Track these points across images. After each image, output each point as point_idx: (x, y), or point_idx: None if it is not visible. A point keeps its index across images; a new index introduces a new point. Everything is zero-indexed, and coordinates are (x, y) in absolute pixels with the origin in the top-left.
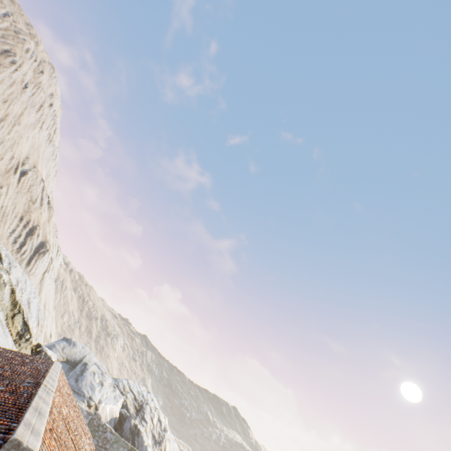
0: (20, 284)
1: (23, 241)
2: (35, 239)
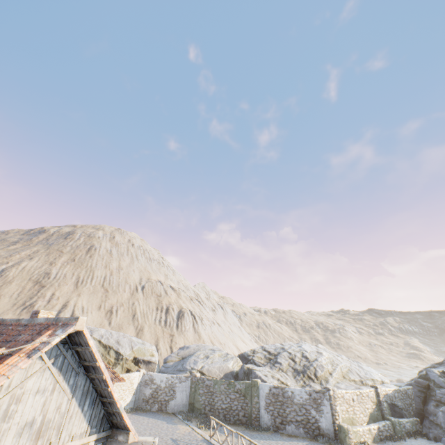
0: (104, 336)
1: (165, 318)
2: (172, 313)
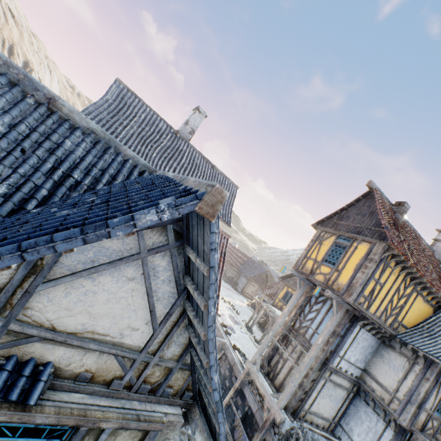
0: None
1: None
2: (18, 59)
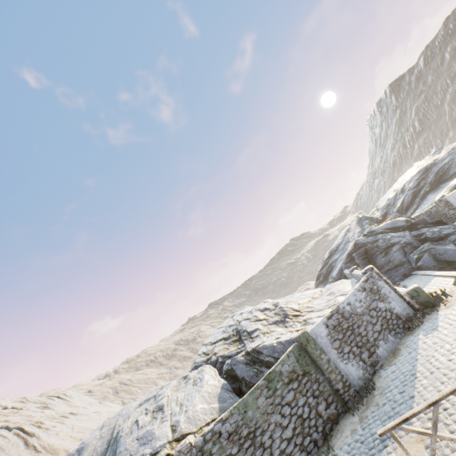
0: None
1: None
2: None
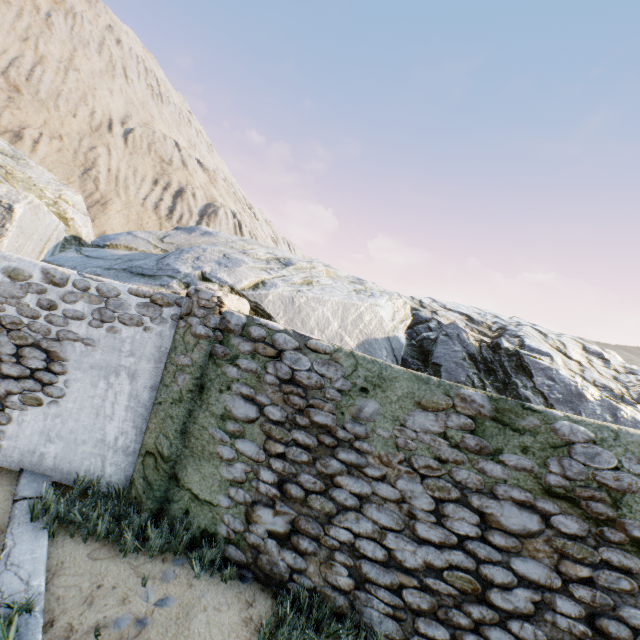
0: None
1: (172, 206)
2: (191, 201)
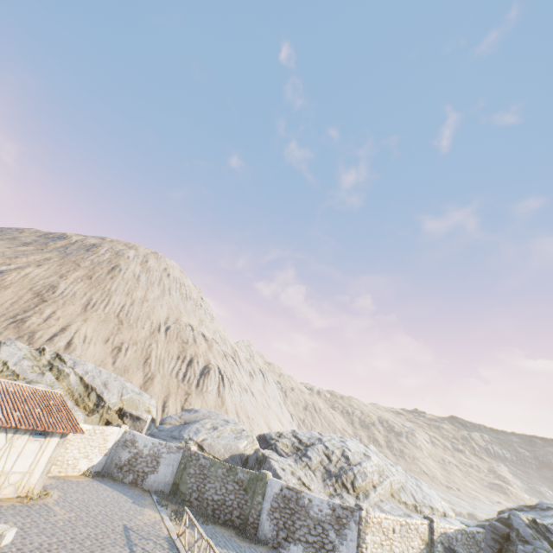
0: (90, 373)
1: (185, 371)
2: (196, 366)
